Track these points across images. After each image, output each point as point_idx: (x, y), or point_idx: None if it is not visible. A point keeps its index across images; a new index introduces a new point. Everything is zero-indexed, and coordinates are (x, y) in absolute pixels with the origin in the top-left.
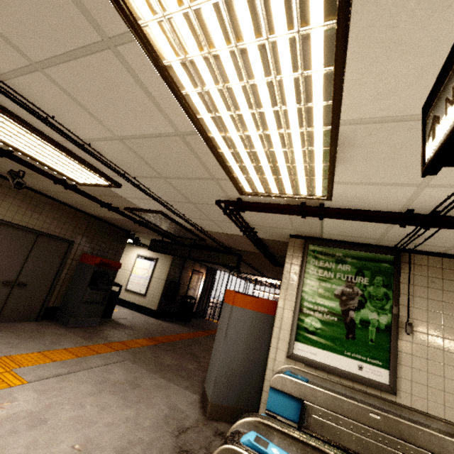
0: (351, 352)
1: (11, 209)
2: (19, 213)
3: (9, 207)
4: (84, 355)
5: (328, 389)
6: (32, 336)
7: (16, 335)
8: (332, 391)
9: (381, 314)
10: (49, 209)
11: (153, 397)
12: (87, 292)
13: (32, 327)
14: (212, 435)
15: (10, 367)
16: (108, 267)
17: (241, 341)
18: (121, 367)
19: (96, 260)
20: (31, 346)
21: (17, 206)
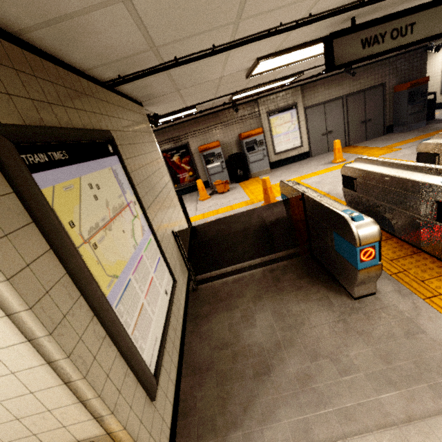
0: None
1: (347, 87)
2: (350, 86)
3: (345, 86)
4: (424, 138)
5: None
6: (388, 140)
7: (380, 141)
8: None
9: None
10: (362, 74)
11: None
12: (408, 108)
13: (384, 137)
14: None
15: (390, 148)
16: (417, 85)
17: None
18: None
19: (406, 86)
20: (392, 142)
21: (348, 84)
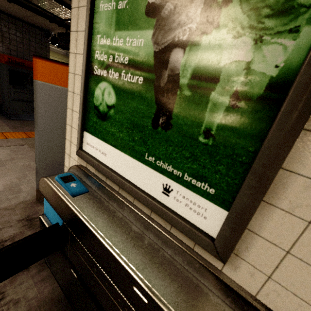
0: (156, 158)
1: None
2: None
3: None
4: None
5: (98, 214)
6: None
7: None
8: (99, 220)
9: (271, 37)
10: None
11: (4, 177)
12: (11, 91)
13: None
14: (17, 220)
15: None
16: (25, 68)
17: (59, 131)
18: (11, 150)
19: (3, 58)
20: None
21: None
